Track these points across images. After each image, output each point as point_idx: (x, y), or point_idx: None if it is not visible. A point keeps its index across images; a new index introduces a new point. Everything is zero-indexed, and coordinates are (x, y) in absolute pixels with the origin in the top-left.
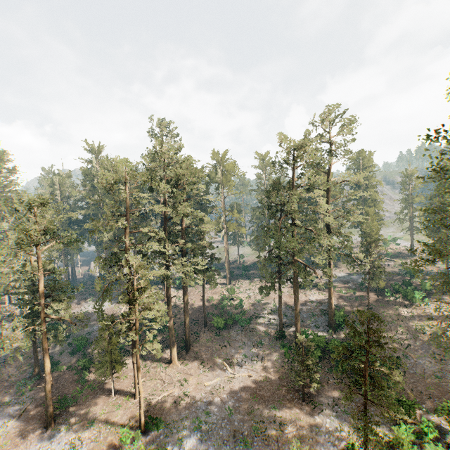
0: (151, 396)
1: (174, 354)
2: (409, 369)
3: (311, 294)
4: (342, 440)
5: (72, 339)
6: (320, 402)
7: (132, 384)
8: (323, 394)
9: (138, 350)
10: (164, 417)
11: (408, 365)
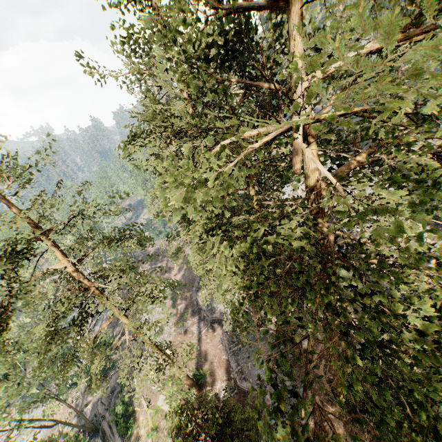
0: None
1: None
2: None
3: None
4: None
5: None
6: None
7: None
8: None
9: None
10: None
11: None
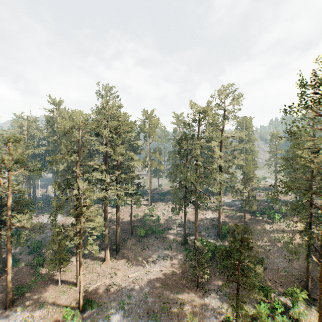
0: (88, 285)
1: (107, 254)
2: (269, 266)
3: (207, 214)
4: (222, 314)
5: (30, 242)
6: (209, 288)
7: (75, 276)
8: (211, 283)
9: (81, 250)
10: (97, 300)
11: (269, 263)
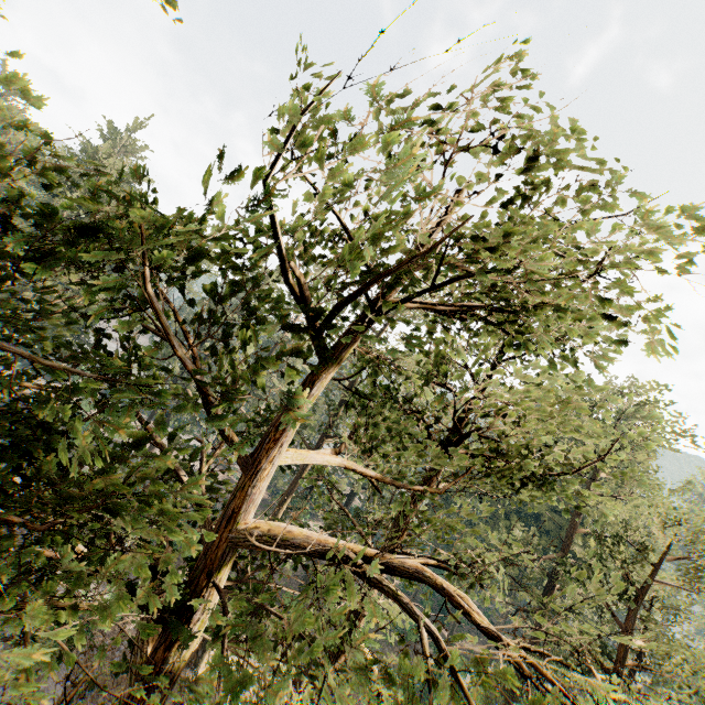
0: None
1: None
2: None
3: (197, 463)
4: None
5: None
6: None
7: None
8: None
9: None
10: None
11: None
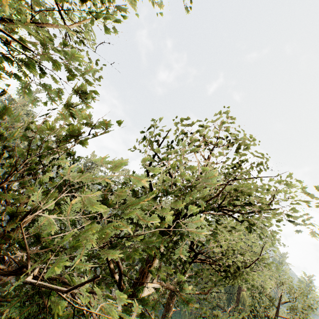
0: None
1: None
2: None
3: None
4: None
5: None
6: None
7: None
8: None
9: None
10: None
11: None
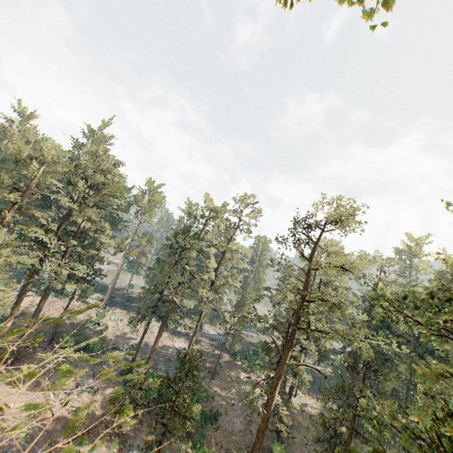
0: None
1: None
2: (224, 425)
3: (178, 342)
4: None
5: None
6: (132, 443)
7: None
8: (139, 436)
9: None
10: None
11: (225, 421)
